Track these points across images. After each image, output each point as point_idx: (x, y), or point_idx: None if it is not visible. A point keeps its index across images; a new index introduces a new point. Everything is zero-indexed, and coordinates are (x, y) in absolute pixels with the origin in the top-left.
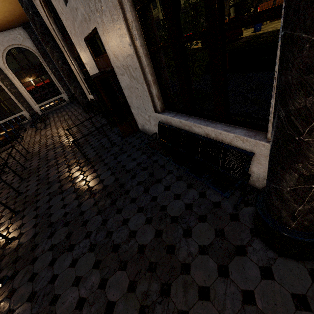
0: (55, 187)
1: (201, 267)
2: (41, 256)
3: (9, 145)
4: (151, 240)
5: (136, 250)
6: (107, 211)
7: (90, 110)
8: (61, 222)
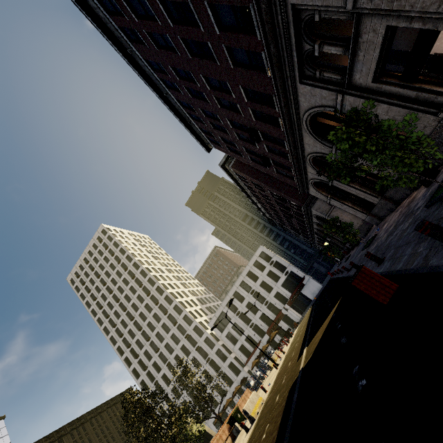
0: None
1: None
2: None
3: None
4: None
5: None
6: None
7: None
8: None
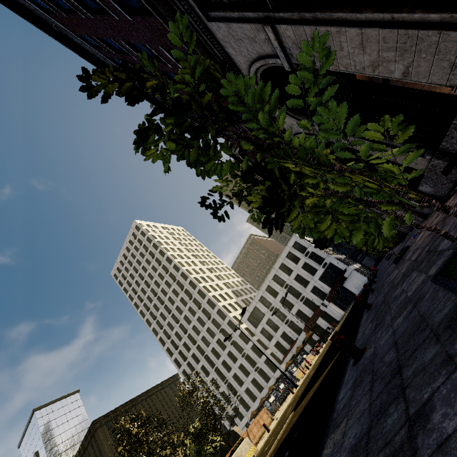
0: None
1: None
2: None
3: None
4: None
5: None
6: None
7: None
8: None
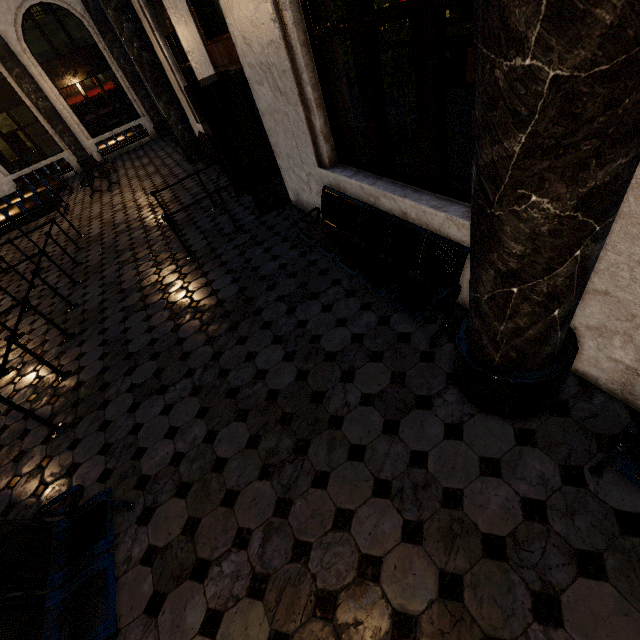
0: (133, 298)
1: (360, 422)
2: (116, 399)
3: (43, 220)
4: (289, 384)
5: (264, 397)
6: (222, 339)
7: (198, 157)
8: (145, 352)
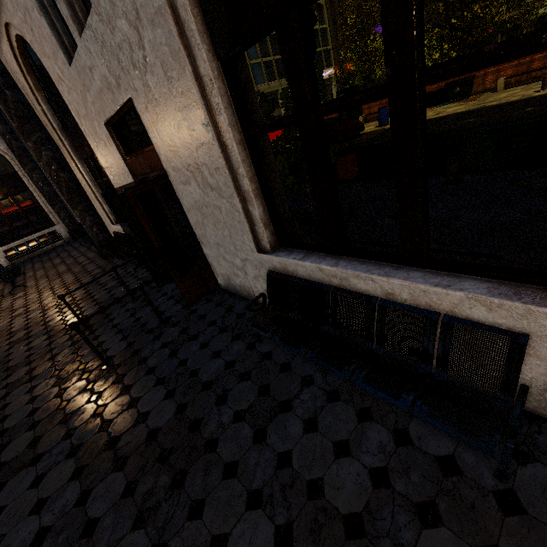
0: (18, 444)
1: None
2: None
3: None
4: None
5: None
6: (161, 512)
7: (113, 253)
8: None
